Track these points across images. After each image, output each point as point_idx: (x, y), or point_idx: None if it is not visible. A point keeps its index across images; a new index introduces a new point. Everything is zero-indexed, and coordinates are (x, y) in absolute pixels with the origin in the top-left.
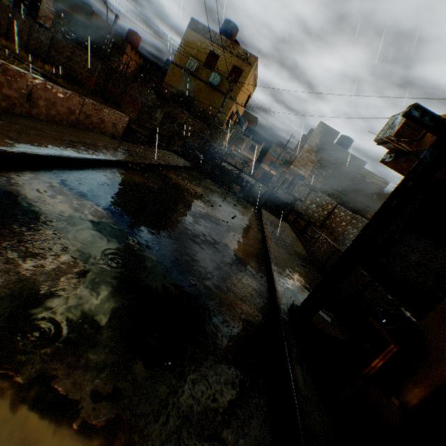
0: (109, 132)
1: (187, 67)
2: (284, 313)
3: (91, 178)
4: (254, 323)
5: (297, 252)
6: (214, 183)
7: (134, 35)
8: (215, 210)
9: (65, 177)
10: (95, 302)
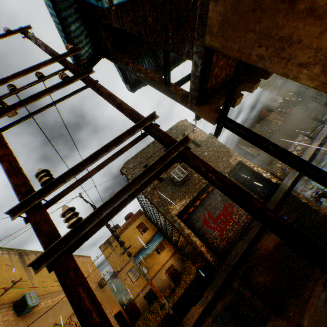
0: (305, 146)
1: (279, 86)
2: None
3: (314, 161)
4: None
5: None
6: None
7: (261, 114)
8: None
9: None
10: None
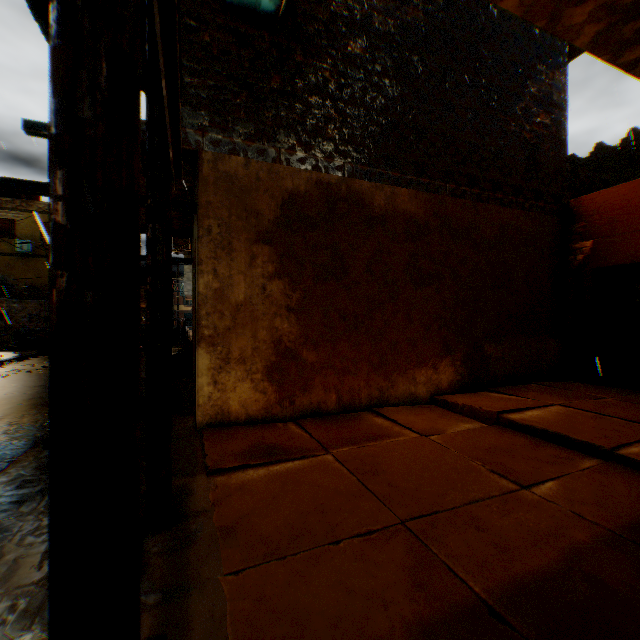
0: None
1: None
2: None
3: None
4: None
5: None
6: None
7: None
8: None
9: None
10: None
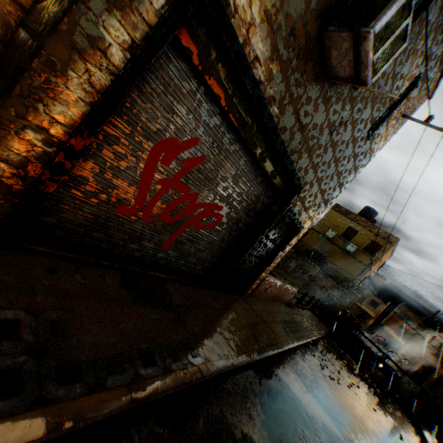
0: (283, 300)
1: (326, 234)
2: None
3: (302, 367)
4: None
5: None
6: (353, 359)
7: None
8: (379, 416)
9: (295, 367)
10: None
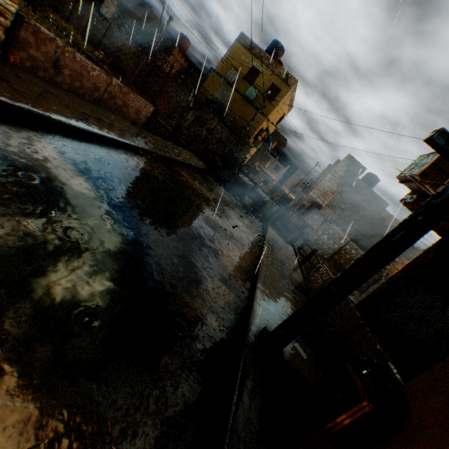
0: (131, 117)
1: (227, 77)
2: (252, 335)
3: (92, 152)
4: (213, 338)
5: (293, 277)
6: (227, 191)
7: (184, 40)
8: (217, 215)
9: (63, 143)
10: (29, 267)
